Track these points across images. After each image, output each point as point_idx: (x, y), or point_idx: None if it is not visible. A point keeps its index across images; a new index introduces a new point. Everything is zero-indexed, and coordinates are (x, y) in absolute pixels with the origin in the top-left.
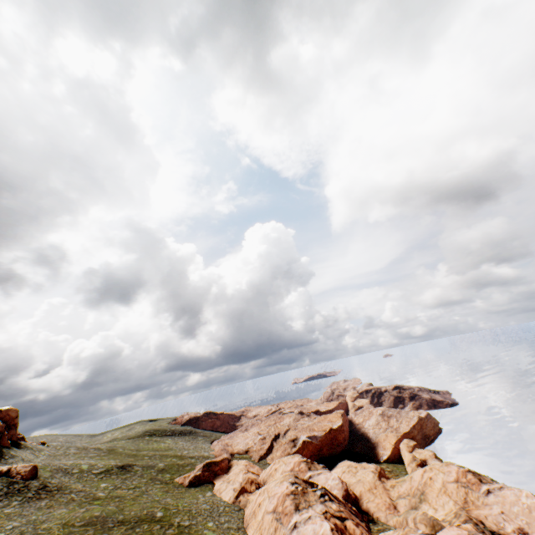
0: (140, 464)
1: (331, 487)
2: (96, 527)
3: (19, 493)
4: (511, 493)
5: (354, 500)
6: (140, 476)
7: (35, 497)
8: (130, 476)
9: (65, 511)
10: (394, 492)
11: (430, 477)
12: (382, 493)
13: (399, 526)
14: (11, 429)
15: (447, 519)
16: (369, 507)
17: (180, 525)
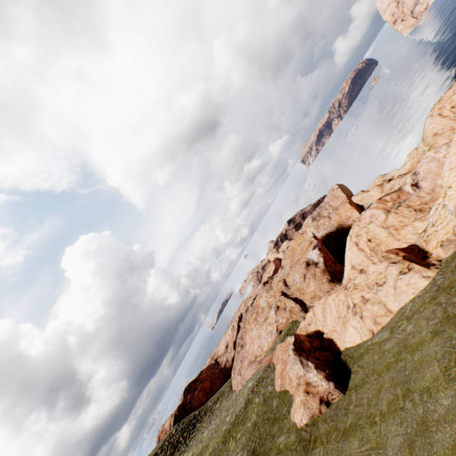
0: None
1: None
2: None
3: None
4: None
5: None
6: None
7: None
8: None
9: None
10: None
11: (451, 108)
12: None
13: None
14: None
15: None
16: None
17: None
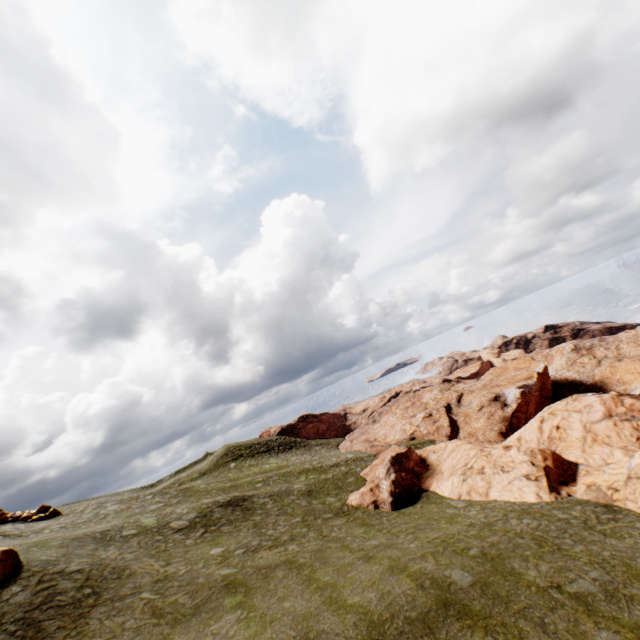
0: (262, 493)
1: None
2: None
3: None
4: None
5: None
6: (279, 511)
7: None
8: (260, 516)
9: None
10: None
11: None
12: None
13: None
14: None
15: None
16: None
17: (583, 601)
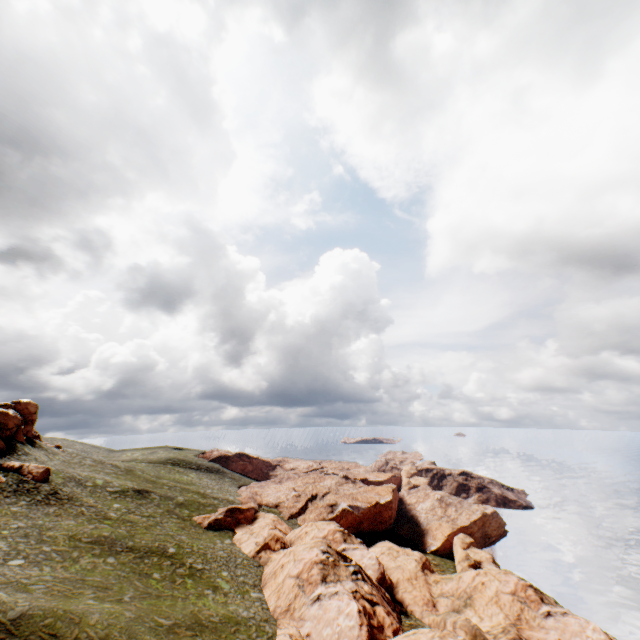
0: (159, 492)
1: (366, 566)
2: (103, 547)
3: (28, 494)
4: (575, 622)
5: (389, 586)
6: (157, 505)
7: (44, 502)
8: (146, 502)
9: (73, 523)
10: (436, 589)
11: (482, 582)
12: (422, 586)
13: (435, 626)
14: (28, 424)
15: (493, 632)
16: (404, 598)
17: (192, 566)
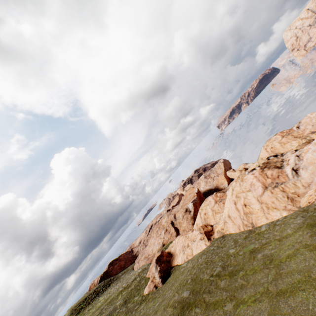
0: None
1: None
2: None
3: None
4: (305, 119)
5: None
6: None
7: None
8: None
9: None
10: None
11: (271, 148)
12: None
13: None
14: None
15: (304, 142)
16: None
17: (218, 275)
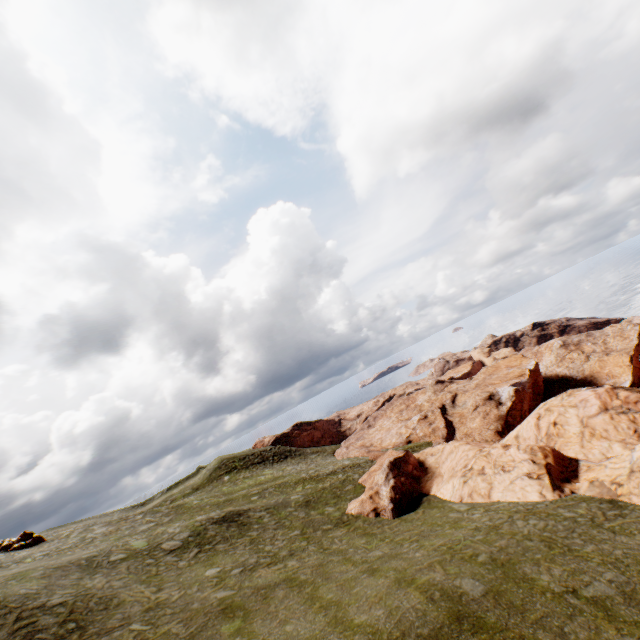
0: (258, 506)
1: None
2: None
3: None
4: None
5: None
6: (277, 525)
7: None
8: (256, 531)
9: None
10: None
11: None
12: None
13: None
14: None
15: None
16: None
17: (602, 606)
